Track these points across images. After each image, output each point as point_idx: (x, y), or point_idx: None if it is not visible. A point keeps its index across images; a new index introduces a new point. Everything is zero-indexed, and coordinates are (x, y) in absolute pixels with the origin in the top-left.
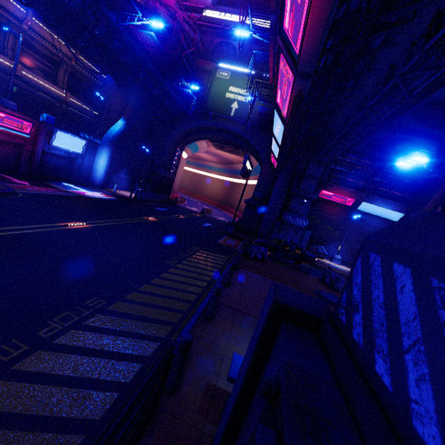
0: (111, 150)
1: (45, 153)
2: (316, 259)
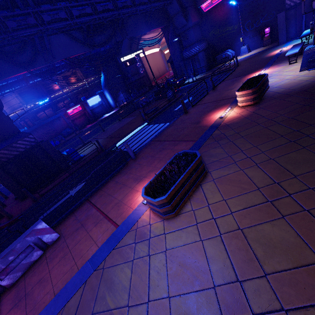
0: (107, 90)
1: (92, 110)
2: (177, 82)
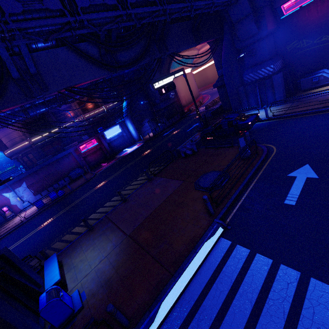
0: (129, 119)
1: (110, 143)
2: (249, 123)
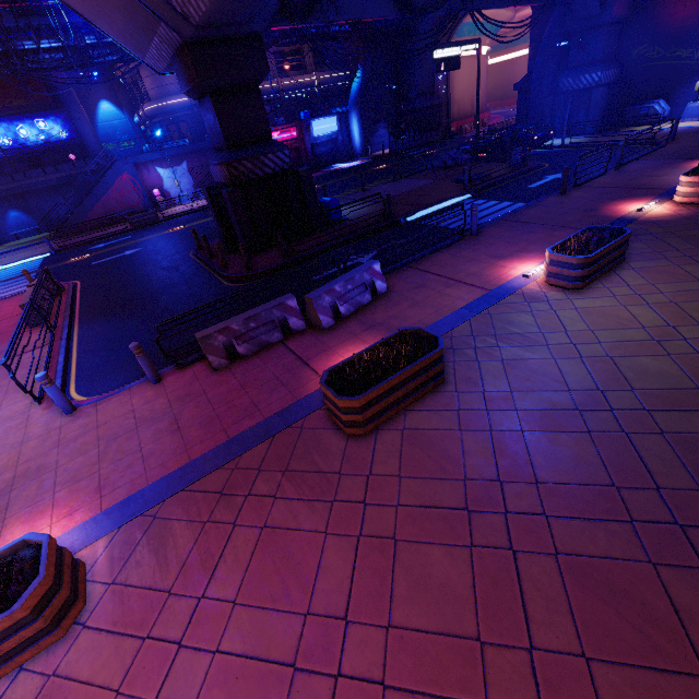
0: (358, 112)
1: (314, 146)
2: (535, 137)
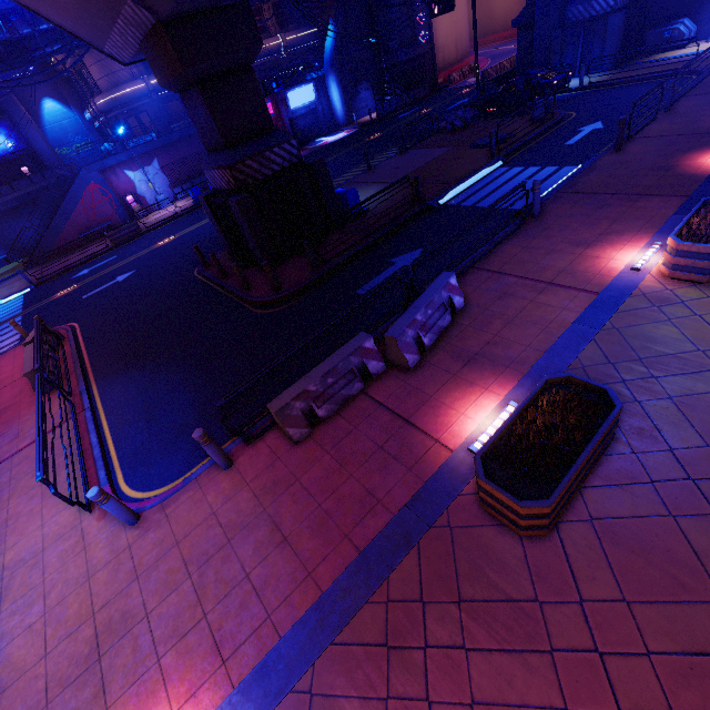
0: (335, 75)
1: (293, 120)
2: (554, 82)
